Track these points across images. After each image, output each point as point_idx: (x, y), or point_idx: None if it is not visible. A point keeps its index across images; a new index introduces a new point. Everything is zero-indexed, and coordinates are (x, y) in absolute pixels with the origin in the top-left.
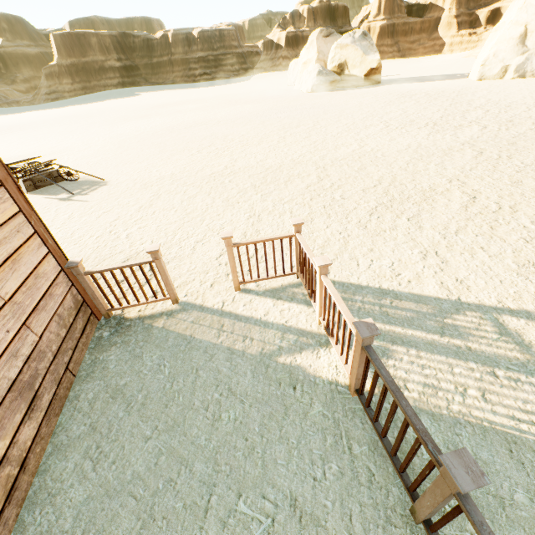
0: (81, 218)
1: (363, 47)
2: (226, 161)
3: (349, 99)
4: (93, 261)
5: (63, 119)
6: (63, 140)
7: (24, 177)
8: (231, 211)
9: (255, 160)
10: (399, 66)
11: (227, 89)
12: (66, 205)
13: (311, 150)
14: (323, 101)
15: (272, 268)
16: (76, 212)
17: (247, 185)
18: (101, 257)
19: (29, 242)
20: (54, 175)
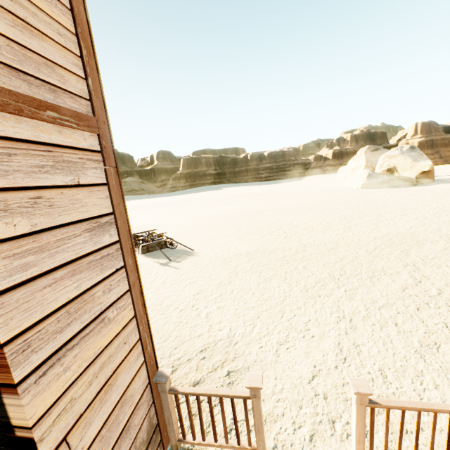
0: (172, 285)
1: (412, 156)
2: (296, 245)
3: (404, 194)
4: (173, 340)
5: (175, 203)
6: (172, 216)
7: (143, 243)
8: (313, 305)
9: (325, 247)
10: (445, 168)
11: (285, 185)
12: (163, 269)
13: (386, 243)
14: (377, 196)
15: (407, 434)
16: (169, 278)
17: (323, 274)
18: (181, 338)
19: (130, 354)
20: (162, 244)
